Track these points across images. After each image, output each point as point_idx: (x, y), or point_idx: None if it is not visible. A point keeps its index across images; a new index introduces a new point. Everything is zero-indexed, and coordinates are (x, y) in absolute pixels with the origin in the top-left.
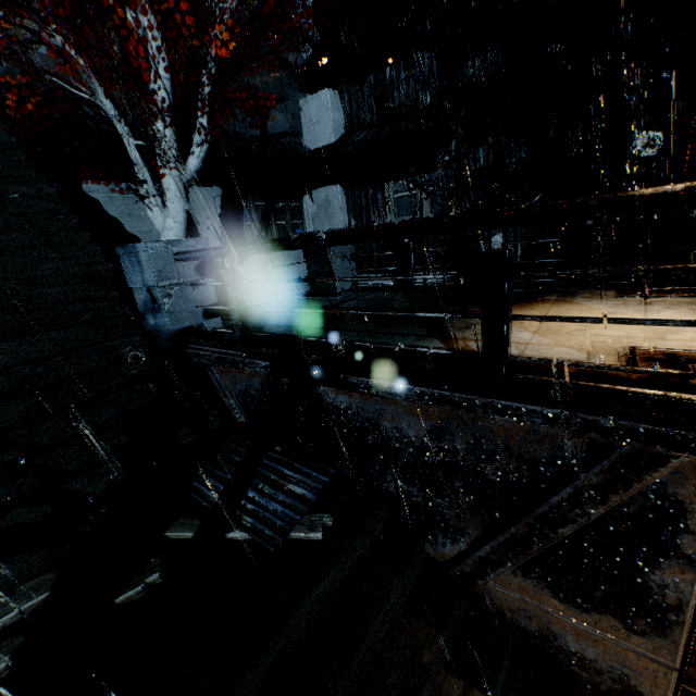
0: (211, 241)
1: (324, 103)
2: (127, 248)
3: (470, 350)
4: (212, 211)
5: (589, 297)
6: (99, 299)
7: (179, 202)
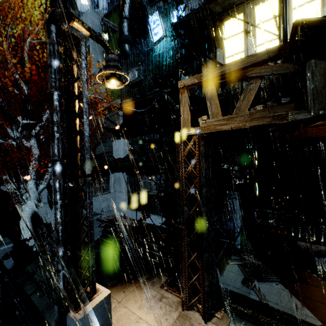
0: None
1: (120, 144)
2: None
3: None
4: None
5: (153, 283)
6: None
7: (33, 200)
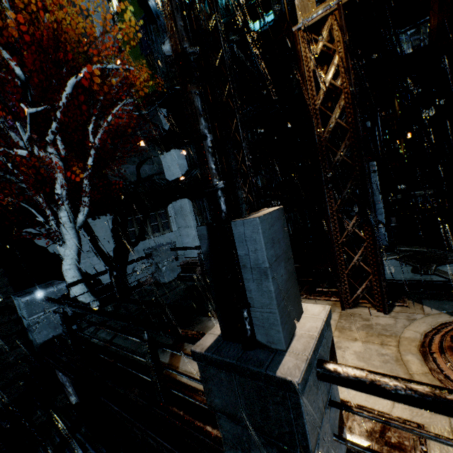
0: (106, 246)
1: (173, 157)
2: (15, 297)
3: (176, 367)
4: (106, 228)
5: None
6: (2, 325)
7: (73, 240)
